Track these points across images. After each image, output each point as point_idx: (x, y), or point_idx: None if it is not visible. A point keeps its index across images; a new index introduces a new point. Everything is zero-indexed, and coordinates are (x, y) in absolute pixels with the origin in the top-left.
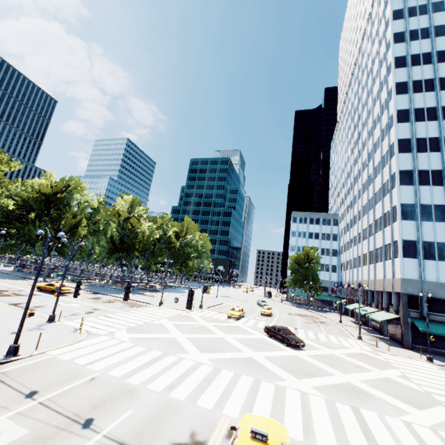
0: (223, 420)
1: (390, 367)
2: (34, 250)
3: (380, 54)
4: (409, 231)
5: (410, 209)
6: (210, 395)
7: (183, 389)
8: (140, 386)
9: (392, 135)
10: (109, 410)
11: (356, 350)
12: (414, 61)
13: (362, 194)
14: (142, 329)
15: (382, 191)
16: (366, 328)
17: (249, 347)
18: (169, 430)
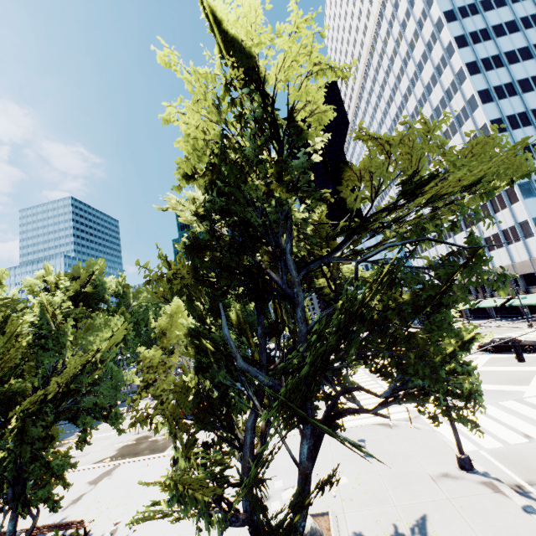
0: None
1: None
2: None
3: (424, 37)
4: (535, 208)
5: (527, 187)
6: None
7: None
8: None
9: (479, 118)
10: None
11: None
12: (474, 39)
13: None
14: None
15: None
16: (497, 319)
17: (520, 366)
18: None
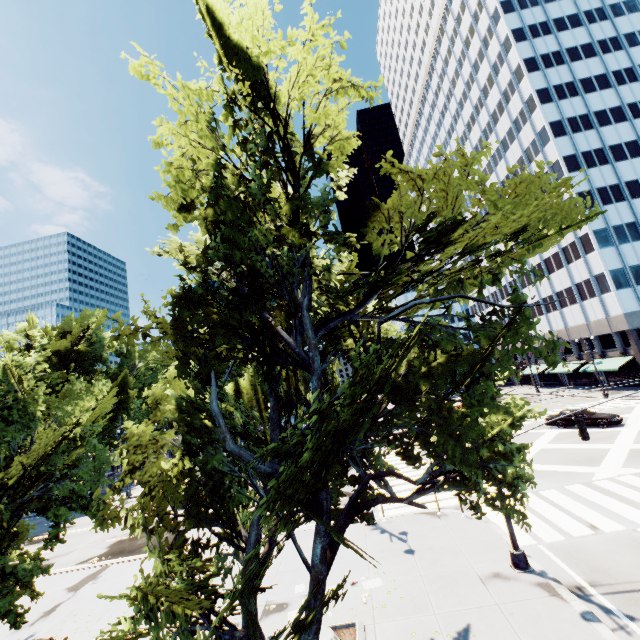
0: None
1: None
2: None
3: (490, 58)
4: (612, 259)
5: (604, 235)
6: None
7: None
8: None
9: (551, 154)
10: None
11: None
12: (546, 62)
13: None
14: None
15: None
16: (569, 387)
17: (591, 443)
18: None
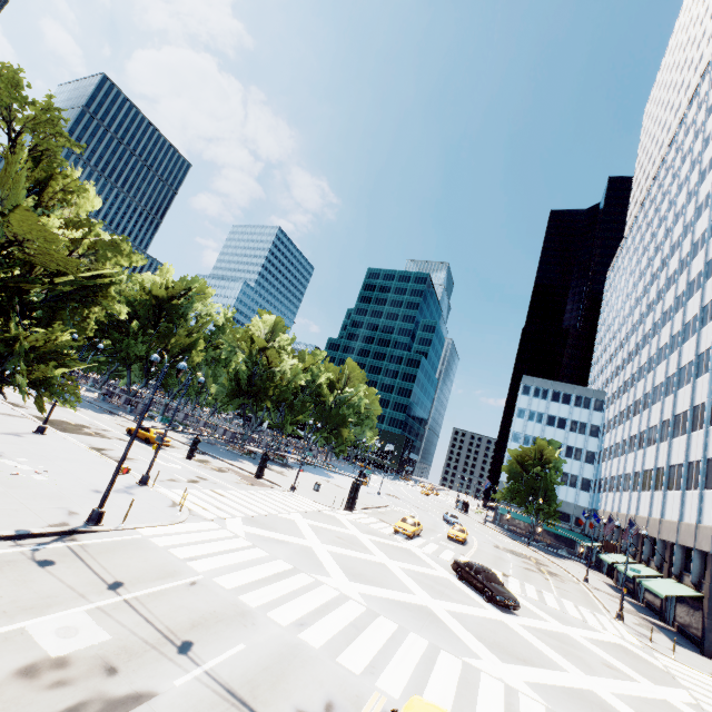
0: (376, 696)
1: (673, 683)
2: (129, 374)
3: None
4: None
5: None
6: (358, 651)
7: (318, 630)
8: (258, 611)
9: None
10: (214, 636)
11: (611, 637)
12: None
13: (656, 365)
14: (264, 523)
15: (694, 366)
16: (634, 602)
17: (425, 588)
18: (295, 689)
